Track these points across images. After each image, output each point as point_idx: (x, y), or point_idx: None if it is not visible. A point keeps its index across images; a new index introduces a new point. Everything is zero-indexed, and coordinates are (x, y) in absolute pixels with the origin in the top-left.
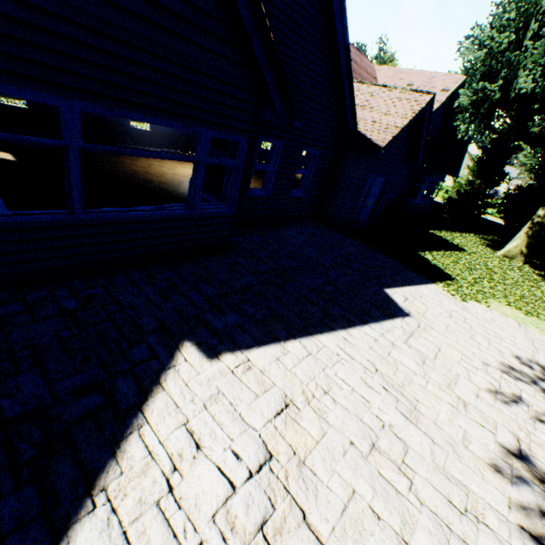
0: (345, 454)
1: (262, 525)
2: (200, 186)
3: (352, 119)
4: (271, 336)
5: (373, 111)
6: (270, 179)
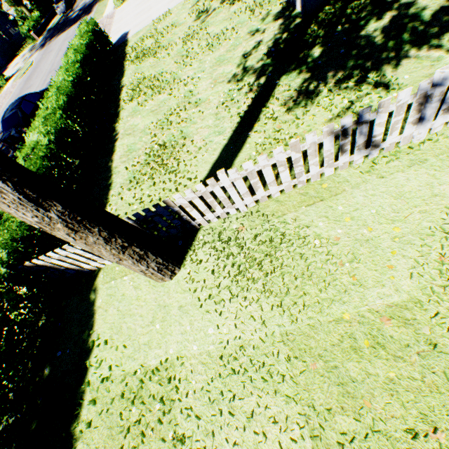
0: None
1: None
2: None
3: None
4: None
5: None
6: None
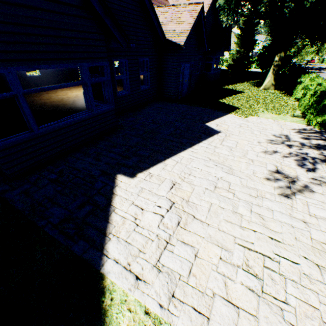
0: (204, 193)
1: (178, 224)
2: (92, 97)
3: (161, 32)
4: (157, 161)
5: (171, 24)
6: (127, 83)
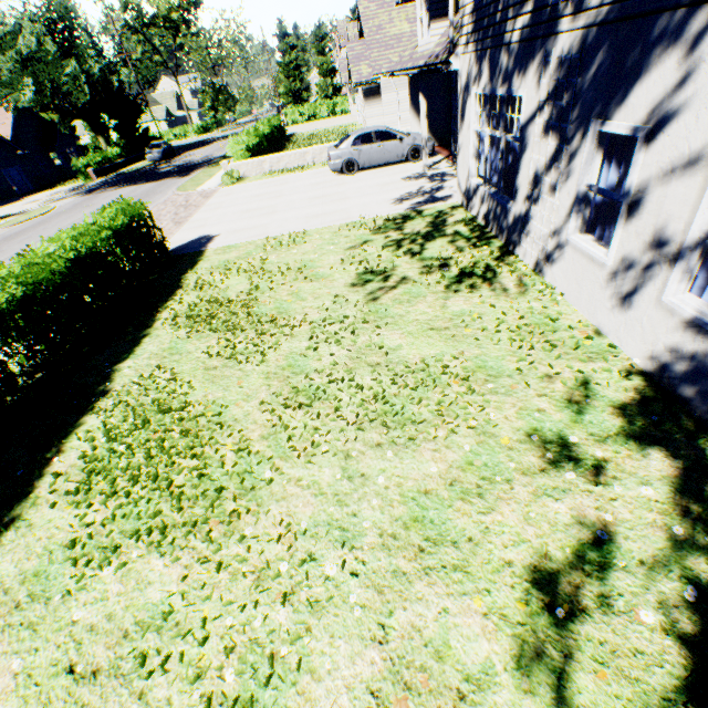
0: None
1: None
2: None
3: None
4: None
5: None
6: None
